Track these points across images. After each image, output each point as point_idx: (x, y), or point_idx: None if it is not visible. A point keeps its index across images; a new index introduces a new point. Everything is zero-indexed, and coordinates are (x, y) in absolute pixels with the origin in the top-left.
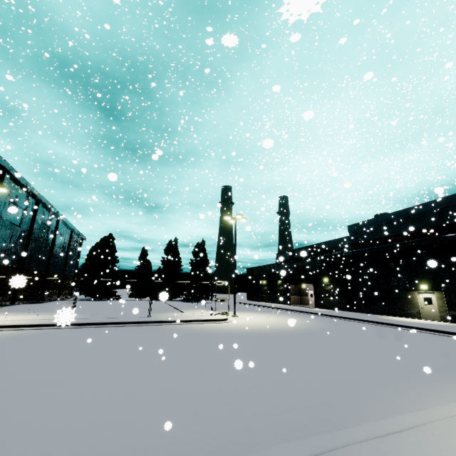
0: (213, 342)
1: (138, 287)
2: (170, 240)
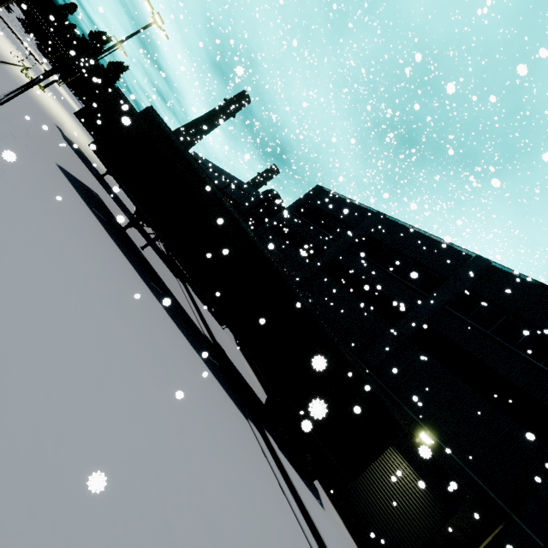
0: (4, 29)
1: (35, 23)
2: (106, 32)
